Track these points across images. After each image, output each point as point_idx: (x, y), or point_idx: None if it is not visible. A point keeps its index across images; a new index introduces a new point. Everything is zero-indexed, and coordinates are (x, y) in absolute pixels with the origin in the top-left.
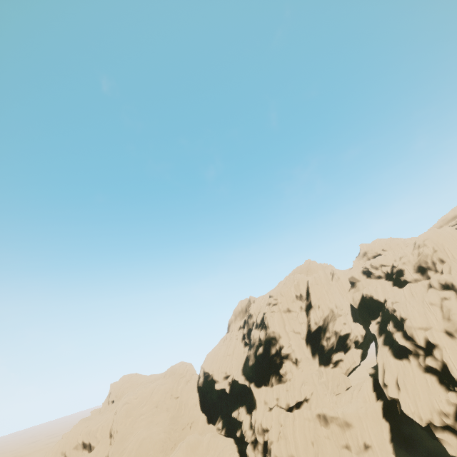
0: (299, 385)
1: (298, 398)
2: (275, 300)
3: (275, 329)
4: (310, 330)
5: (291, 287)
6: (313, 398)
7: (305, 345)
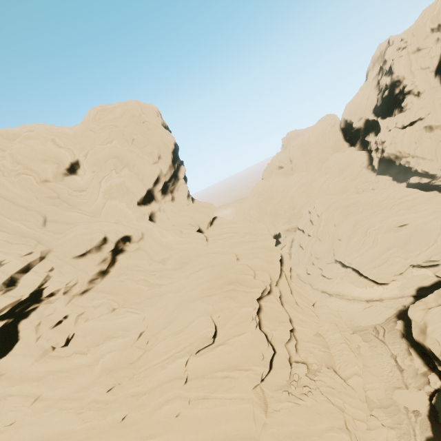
0: (416, 111)
1: (411, 120)
2: (404, 44)
3: (399, 73)
4: (440, 62)
5: (427, 21)
6: (429, 116)
7: (432, 78)
